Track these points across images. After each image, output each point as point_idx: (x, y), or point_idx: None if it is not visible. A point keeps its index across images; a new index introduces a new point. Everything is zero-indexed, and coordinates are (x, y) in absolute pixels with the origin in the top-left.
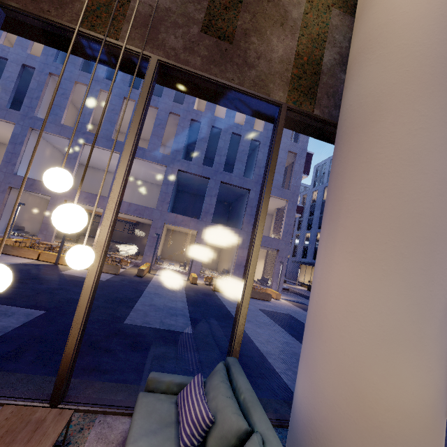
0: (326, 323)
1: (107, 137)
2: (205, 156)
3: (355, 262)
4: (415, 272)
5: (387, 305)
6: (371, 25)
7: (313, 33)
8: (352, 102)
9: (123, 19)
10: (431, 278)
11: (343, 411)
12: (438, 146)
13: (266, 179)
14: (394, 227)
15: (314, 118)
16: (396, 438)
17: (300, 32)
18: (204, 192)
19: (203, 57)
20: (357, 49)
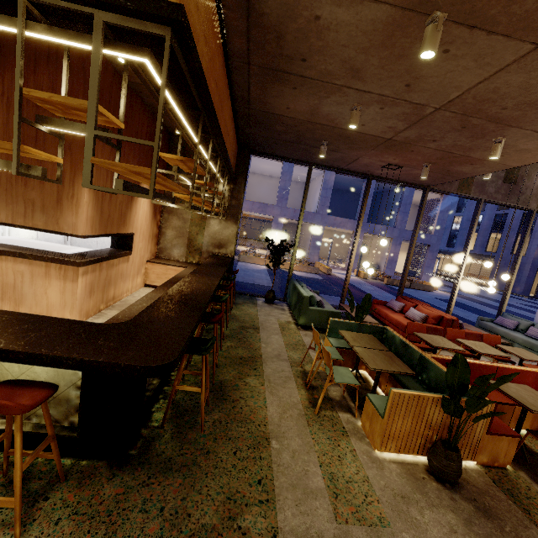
0: None
1: None
2: None
3: None
4: None
5: None
6: None
7: None
8: None
9: (472, 185)
10: None
11: None
12: None
13: (522, 245)
14: None
15: None
16: None
17: None
18: (346, 187)
19: (502, 194)
20: None
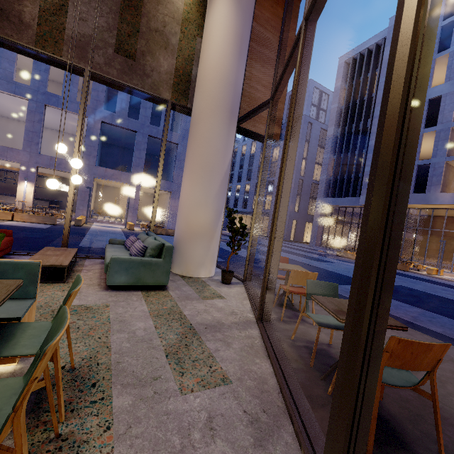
0: (181, 205)
1: (6, 78)
2: (130, 105)
3: (189, 181)
4: (206, 182)
5: (197, 194)
6: (200, 73)
7: (186, 55)
8: (193, 111)
9: (63, 43)
10: (211, 184)
11: (184, 230)
12: (216, 136)
13: (162, 145)
14: (200, 167)
15: (188, 109)
16: (198, 233)
17: (177, 54)
18: (132, 145)
19: (118, 70)
20: (197, 82)
